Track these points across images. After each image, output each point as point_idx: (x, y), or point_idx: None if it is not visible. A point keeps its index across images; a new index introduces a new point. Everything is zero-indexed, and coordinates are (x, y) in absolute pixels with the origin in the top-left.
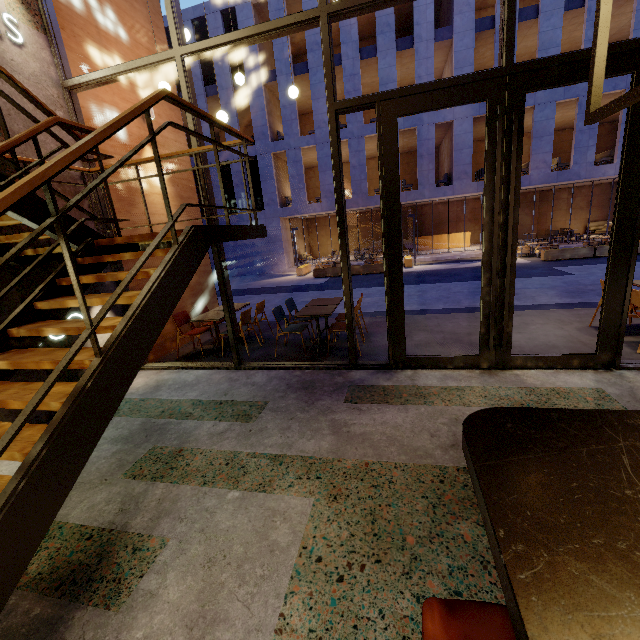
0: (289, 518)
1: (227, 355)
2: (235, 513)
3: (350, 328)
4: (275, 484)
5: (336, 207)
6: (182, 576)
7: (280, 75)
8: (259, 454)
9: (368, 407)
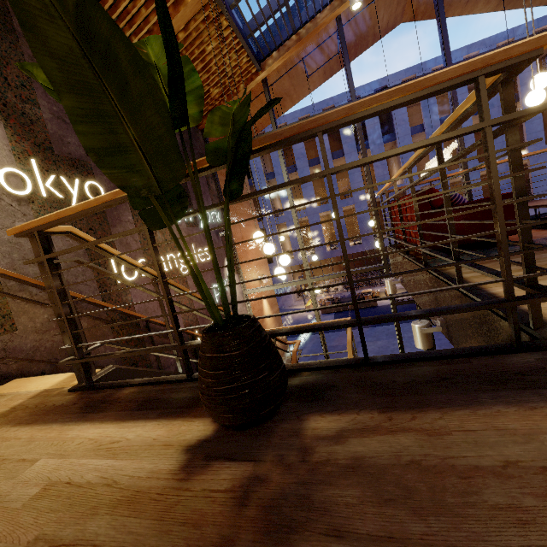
0: None
1: None
2: None
3: None
4: None
5: (399, 347)
6: None
7: (277, 175)
8: None
9: None
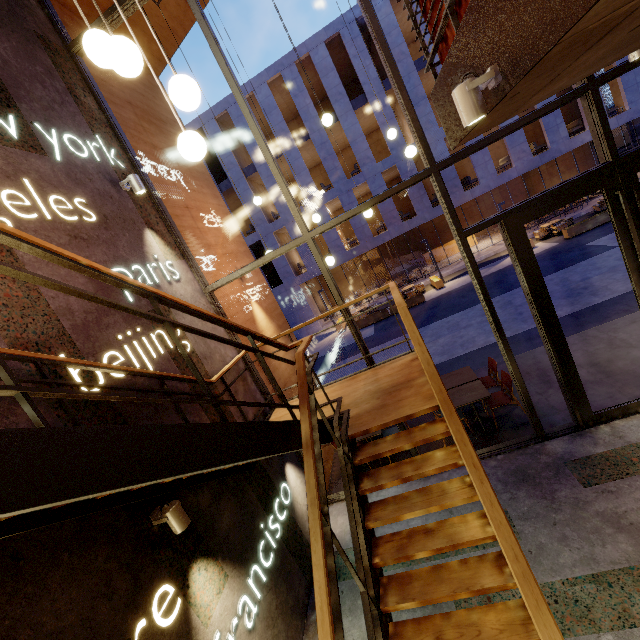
0: None
1: (394, 461)
2: None
3: (530, 406)
4: (634, 613)
5: (487, 311)
6: None
7: (259, 166)
8: (574, 579)
9: (615, 486)
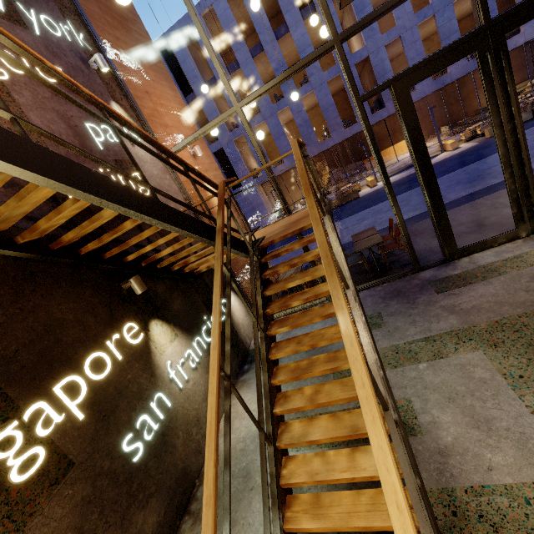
0: (476, 365)
1: None
2: (436, 374)
3: (409, 244)
4: (444, 352)
5: (378, 166)
6: (441, 410)
7: (219, 79)
8: (412, 341)
9: (459, 291)
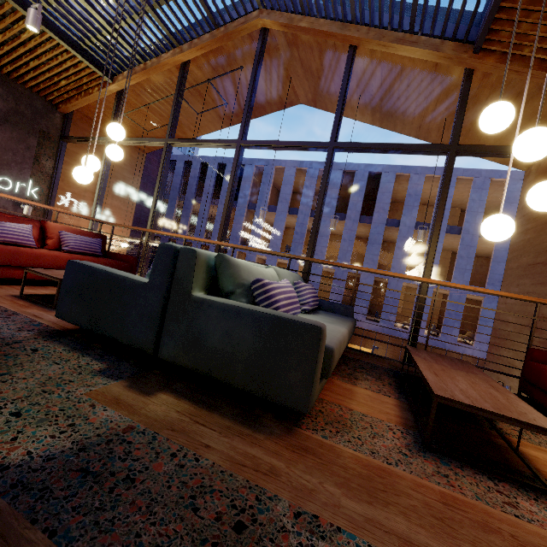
0: None
1: None
2: None
3: None
4: None
5: None
6: None
7: (258, 208)
8: None
9: None
